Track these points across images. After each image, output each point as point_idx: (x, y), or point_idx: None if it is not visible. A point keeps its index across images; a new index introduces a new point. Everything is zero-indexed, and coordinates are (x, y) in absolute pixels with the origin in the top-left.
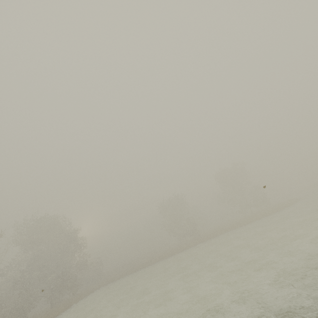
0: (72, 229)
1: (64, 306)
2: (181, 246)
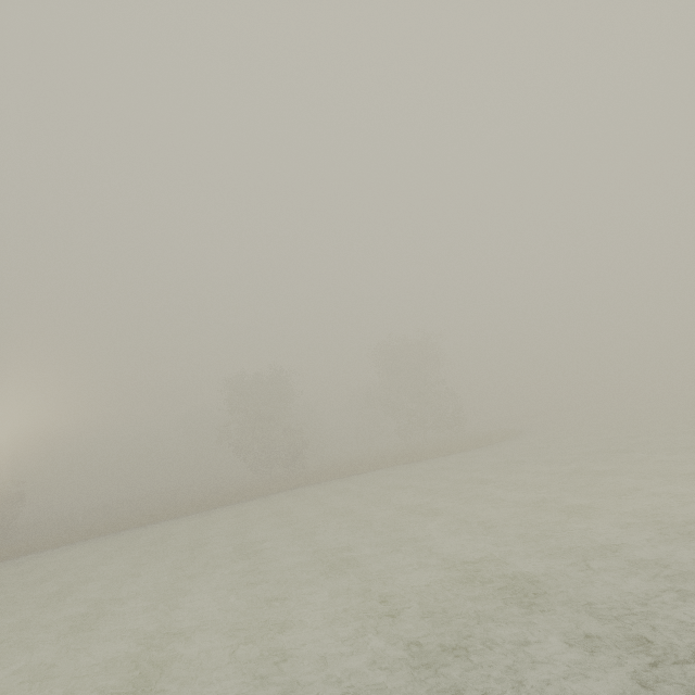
0: None
1: None
2: (256, 486)
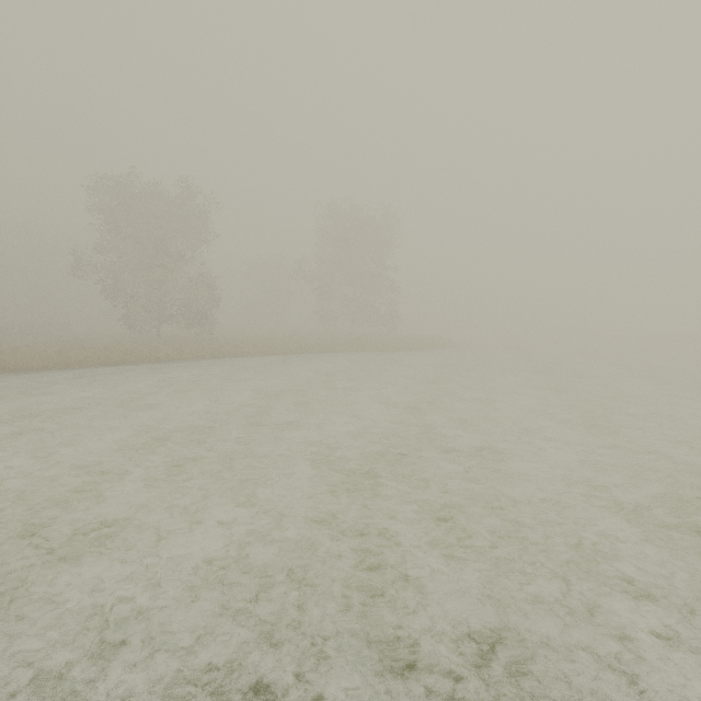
0: None
1: None
2: (147, 345)
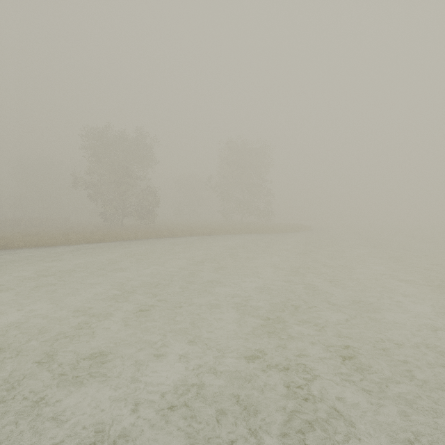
0: None
1: None
2: (116, 230)
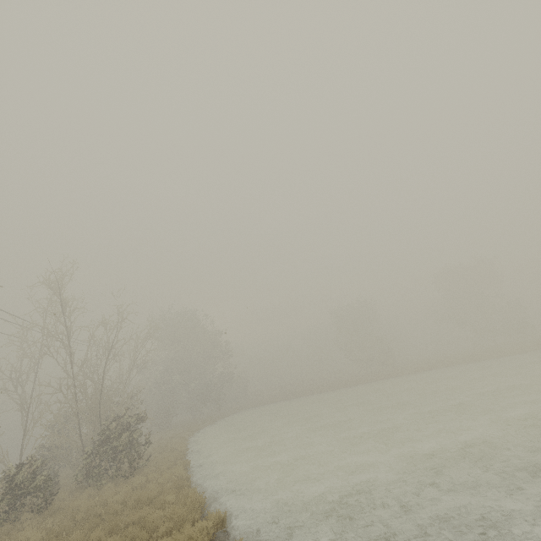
0: (212, 331)
1: (209, 419)
2: (363, 376)
